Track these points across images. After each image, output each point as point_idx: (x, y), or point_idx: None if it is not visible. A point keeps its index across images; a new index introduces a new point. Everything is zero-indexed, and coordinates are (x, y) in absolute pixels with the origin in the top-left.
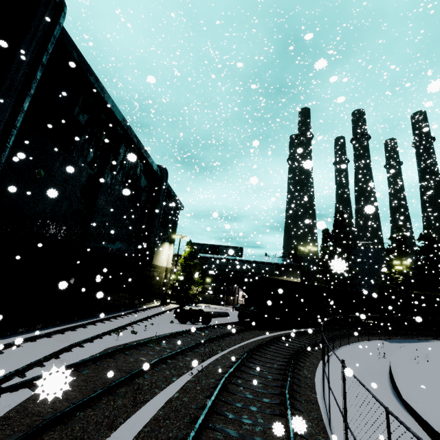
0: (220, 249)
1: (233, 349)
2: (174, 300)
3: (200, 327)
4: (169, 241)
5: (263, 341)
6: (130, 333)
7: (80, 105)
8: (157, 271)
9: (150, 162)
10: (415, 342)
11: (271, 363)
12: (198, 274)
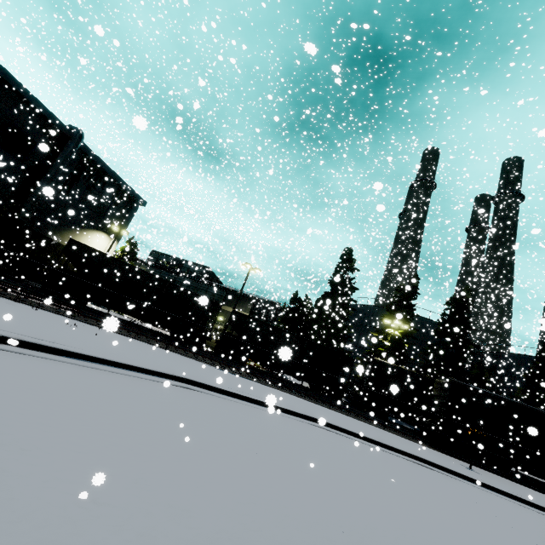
0: (183, 265)
1: None
2: None
3: None
4: (111, 234)
5: None
6: None
7: None
8: None
9: (43, 112)
10: None
11: None
12: None
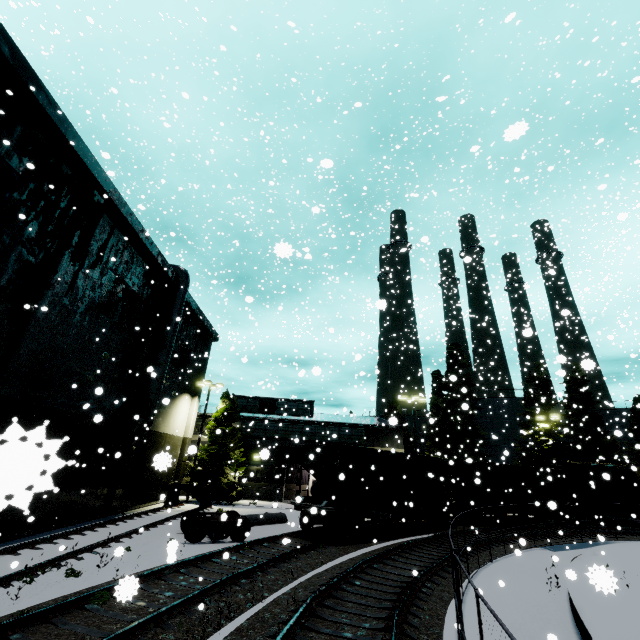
0: (277, 405)
1: (280, 596)
2: (194, 495)
3: (222, 549)
4: (191, 393)
5: (342, 569)
6: (65, 575)
7: (16, 140)
8: (166, 444)
9: (156, 257)
10: (588, 547)
11: (353, 626)
12: (239, 448)
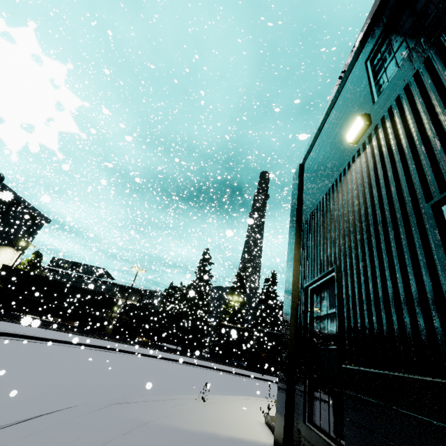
0: (82, 268)
1: None
2: None
3: None
4: (17, 248)
5: None
6: None
7: None
8: None
9: None
10: None
11: None
12: None
